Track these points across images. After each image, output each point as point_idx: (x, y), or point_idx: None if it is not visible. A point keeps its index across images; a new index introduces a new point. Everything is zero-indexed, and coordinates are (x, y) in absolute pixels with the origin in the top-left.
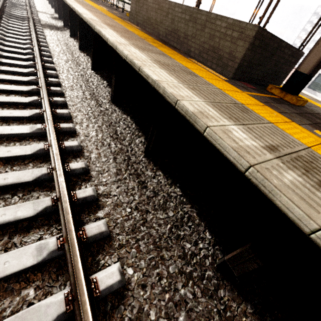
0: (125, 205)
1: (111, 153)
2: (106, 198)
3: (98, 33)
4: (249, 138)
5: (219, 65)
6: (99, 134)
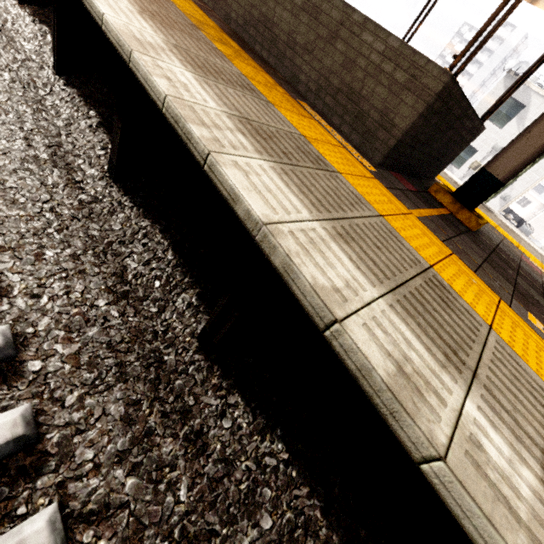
0: (153, 534)
1: (109, 350)
2: (94, 525)
3: None
4: (511, 450)
5: (357, 131)
6: (75, 283)
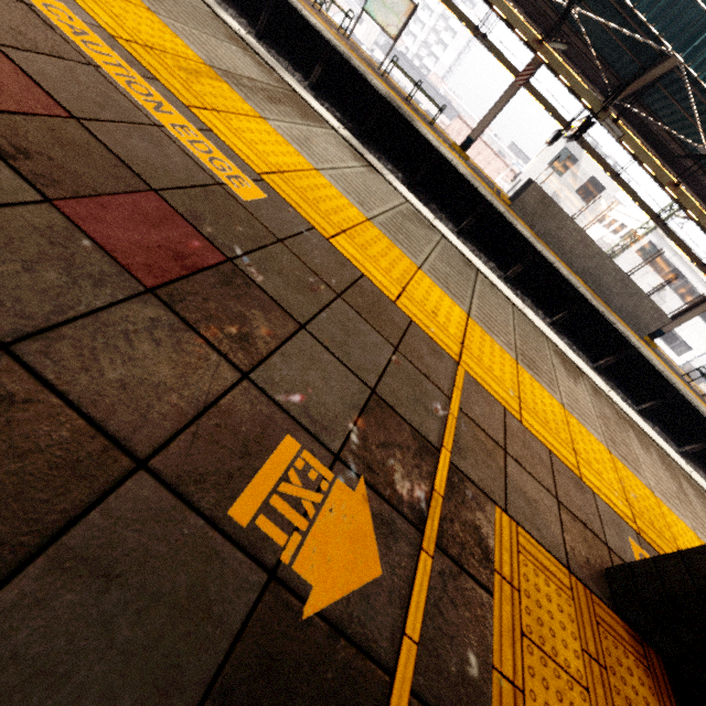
0: None
1: None
2: None
3: (620, 333)
4: None
5: (635, 328)
6: None
